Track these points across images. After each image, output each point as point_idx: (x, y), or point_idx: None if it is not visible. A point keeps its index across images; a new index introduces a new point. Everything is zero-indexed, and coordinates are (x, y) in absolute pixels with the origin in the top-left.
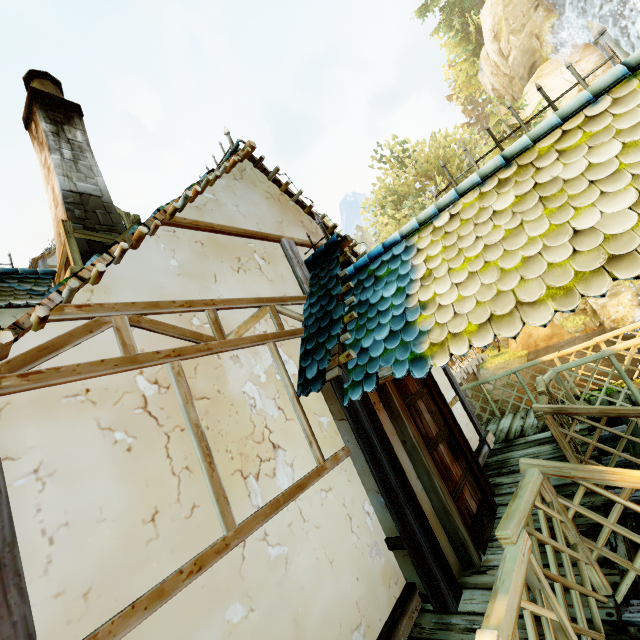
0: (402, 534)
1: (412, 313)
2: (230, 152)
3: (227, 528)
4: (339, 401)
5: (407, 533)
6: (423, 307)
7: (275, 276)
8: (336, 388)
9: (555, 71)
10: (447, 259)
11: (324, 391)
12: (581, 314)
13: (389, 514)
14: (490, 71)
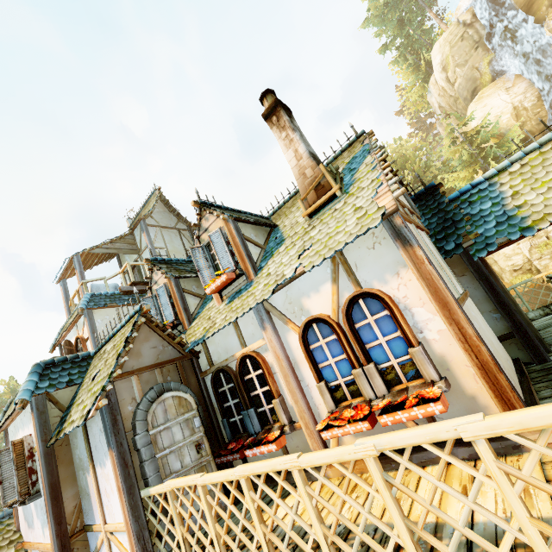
0: (512, 328)
1: (511, 211)
2: (357, 137)
3: (459, 294)
4: (465, 263)
5: (516, 326)
6: (519, 207)
7: (406, 203)
8: (463, 256)
9: (493, 94)
10: (528, 184)
11: (448, 262)
12: (528, 273)
13: (499, 322)
14: (437, 93)
